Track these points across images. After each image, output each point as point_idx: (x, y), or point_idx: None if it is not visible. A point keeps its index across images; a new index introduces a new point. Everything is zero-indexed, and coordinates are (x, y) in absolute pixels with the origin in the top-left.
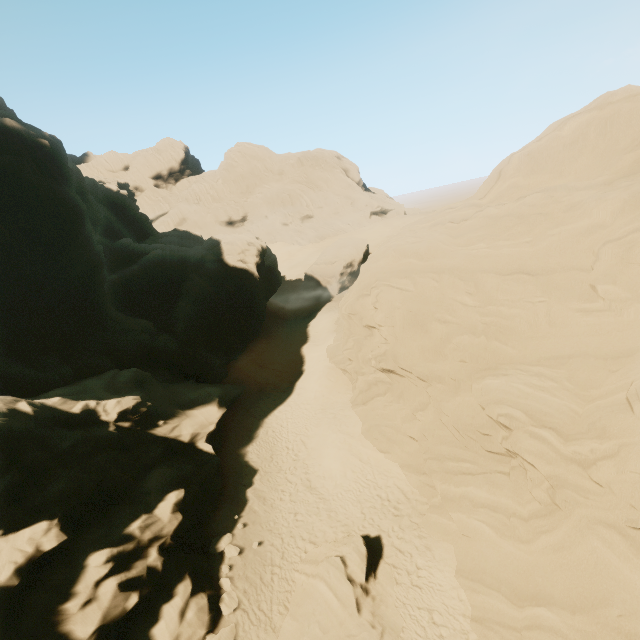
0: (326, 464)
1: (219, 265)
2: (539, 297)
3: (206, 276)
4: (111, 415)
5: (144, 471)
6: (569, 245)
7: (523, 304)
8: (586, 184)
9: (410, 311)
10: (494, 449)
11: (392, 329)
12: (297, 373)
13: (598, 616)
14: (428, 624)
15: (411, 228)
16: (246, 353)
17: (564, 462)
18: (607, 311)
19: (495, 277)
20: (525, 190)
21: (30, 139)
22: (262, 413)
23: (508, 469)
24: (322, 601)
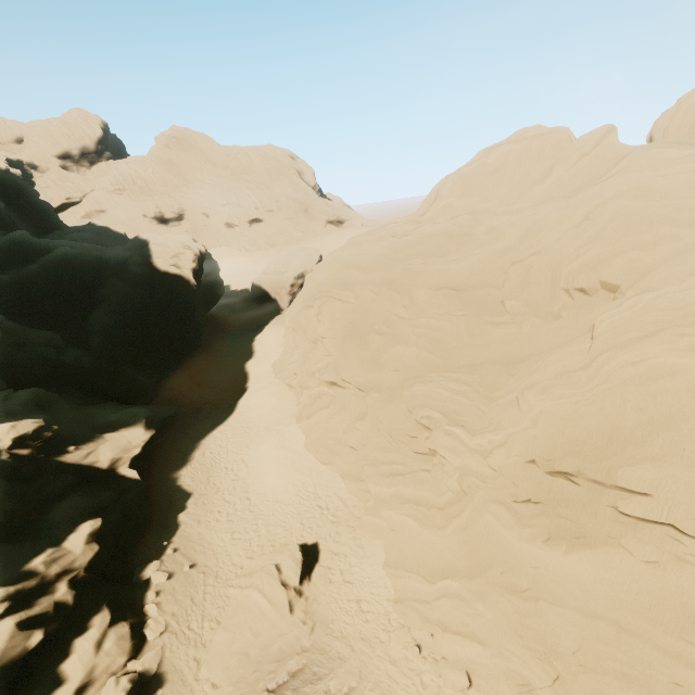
0: (267, 481)
1: (147, 269)
2: (462, 311)
3: (130, 281)
4: (3, 442)
5: (49, 503)
6: (487, 264)
7: (449, 317)
8: (504, 210)
9: (350, 323)
10: (420, 450)
11: (334, 341)
12: (240, 391)
13: (487, 577)
14: (356, 613)
15: (357, 240)
16: (181, 370)
17: (470, 454)
18: (512, 324)
19: (427, 291)
20: (457, 211)
21: None
22: (199, 434)
23: (431, 467)
24: (255, 608)
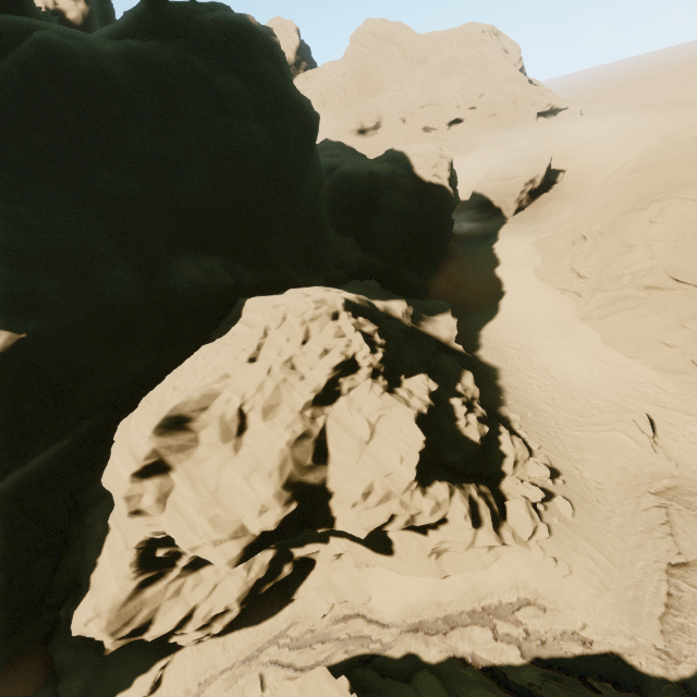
0: (567, 366)
1: (414, 180)
2: None
3: (402, 193)
4: (397, 313)
5: (434, 357)
6: None
7: None
8: None
9: None
10: None
11: (674, 243)
12: (497, 294)
13: None
14: None
15: (692, 133)
16: (440, 273)
17: None
18: None
19: None
20: None
21: (266, 38)
22: (474, 327)
23: None
24: (622, 444)
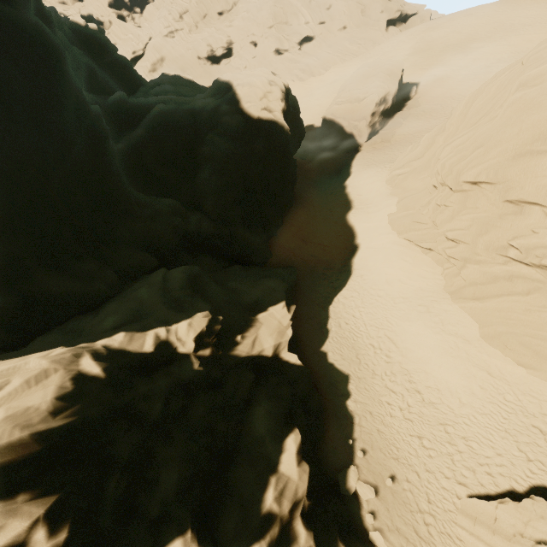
0: (436, 373)
1: (240, 118)
2: None
3: (227, 135)
4: (188, 344)
5: (244, 408)
6: None
7: None
8: None
9: None
10: None
11: None
12: (349, 248)
13: None
14: None
15: None
16: (285, 227)
17: None
18: None
19: None
20: None
21: None
22: (323, 299)
23: None
24: None
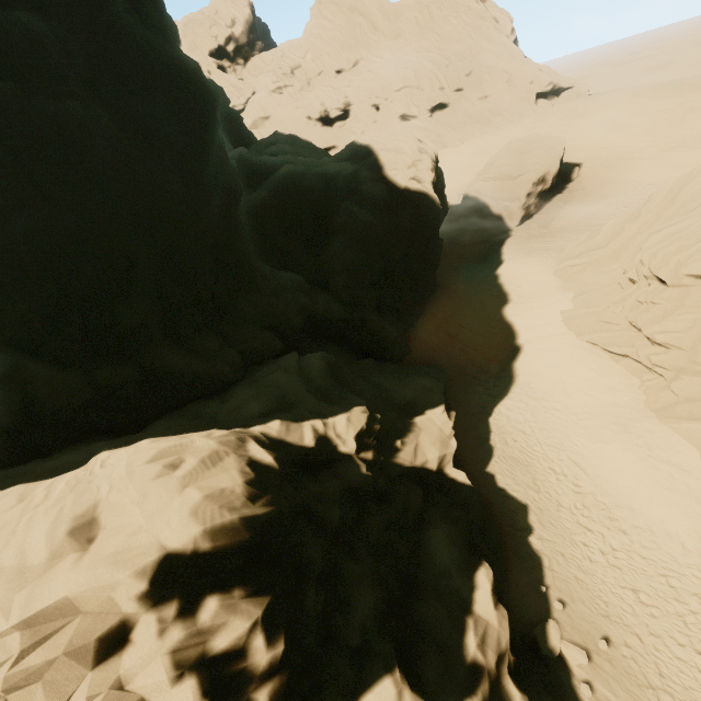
0: (647, 510)
1: (384, 187)
2: None
3: (367, 205)
4: (349, 443)
5: (417, 530)
6: None
7: None
8: None
9: None
10: None
11: None
12: (509, 349)
13: None
14: None
15: None
16: (426, 318)
17: None
18: None
19: None
20: None
21: None
22: (480, 409)
23: None
24: None
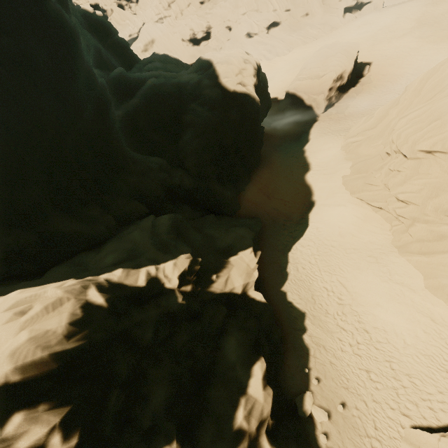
0: (383, 316)
1: (218, 91)
2: None
3: (207, 105)
4: (173, 281)
5: (218, 337)
6: None
7: None
8: None
9: None
10: None
11: None
12: (307, 204)
13: None
14: None
15: None
16: (252, 184)
17: None
18: None
19: None
20: None
21: None
22: (283, 246)
23: None
24: None
